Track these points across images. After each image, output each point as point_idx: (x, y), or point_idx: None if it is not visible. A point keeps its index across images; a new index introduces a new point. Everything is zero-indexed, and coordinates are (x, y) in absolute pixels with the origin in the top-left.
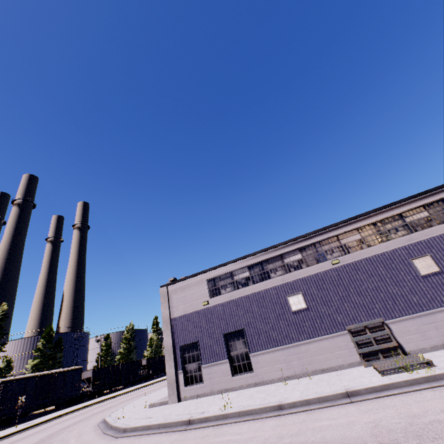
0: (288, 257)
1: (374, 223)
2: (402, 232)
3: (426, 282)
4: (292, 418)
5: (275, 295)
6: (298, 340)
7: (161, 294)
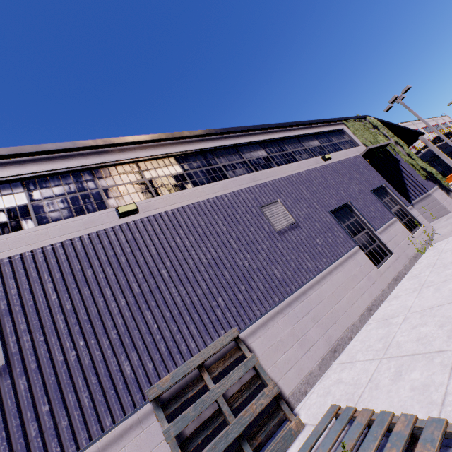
0: None
1: (203, 153)
2: (242, 170)
3: (285, 240)
4: None
5: None
6: None
7: None
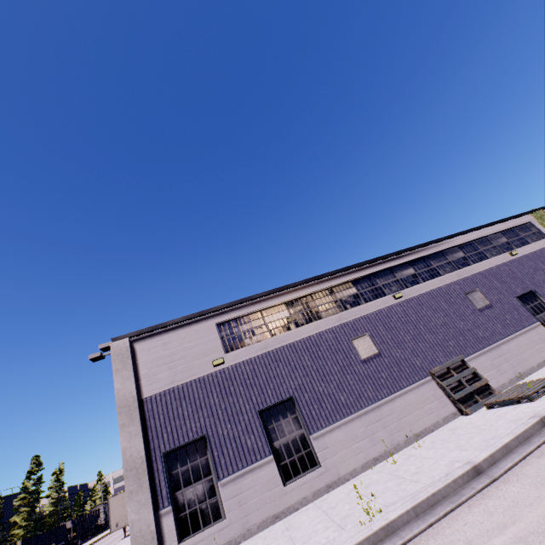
0: (340, 290)
1: (422, 259)
2: (449, 268)
3: (483, 315)
4: (535, 469)
5: (333, 339)
6: (377, 399)
7: (114, 353)
